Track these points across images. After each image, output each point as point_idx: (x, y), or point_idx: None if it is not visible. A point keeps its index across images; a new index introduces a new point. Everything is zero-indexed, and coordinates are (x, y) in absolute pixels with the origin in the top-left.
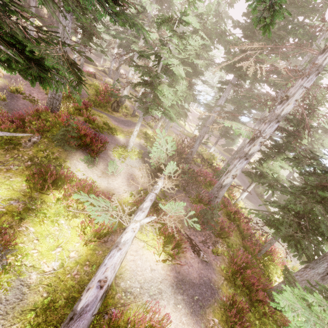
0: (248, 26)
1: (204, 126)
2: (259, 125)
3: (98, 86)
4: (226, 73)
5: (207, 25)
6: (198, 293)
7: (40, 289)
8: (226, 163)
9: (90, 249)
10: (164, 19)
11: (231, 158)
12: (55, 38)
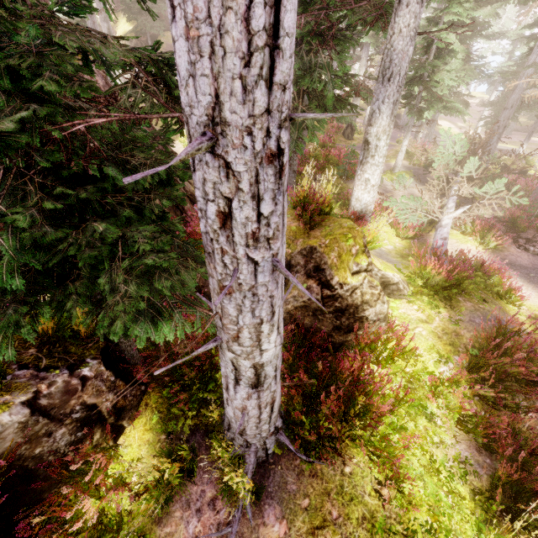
0: None
1: (504, 110)
2: None
3: None
4: None
5: None
6: (534, 273)
7: (393, 254)
8: None
9: (408, 243)
10: None
11: None
12: (347, 74)
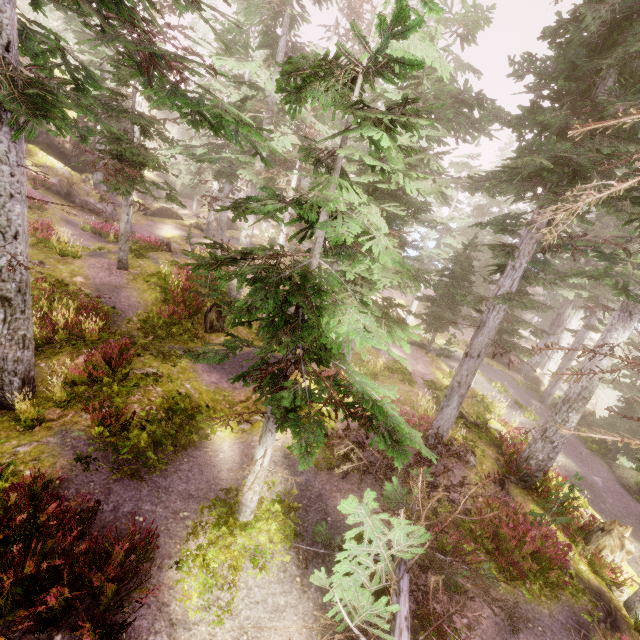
0: (562, 64)
1: (466, 356)
2: (626, 324)
3: (170, 276)
4: (494, 197)
5: (426, 90)
6: None
7: None
8: (539, 436)
9: None
10: (311, 73)
11: (555, 423)
12: None
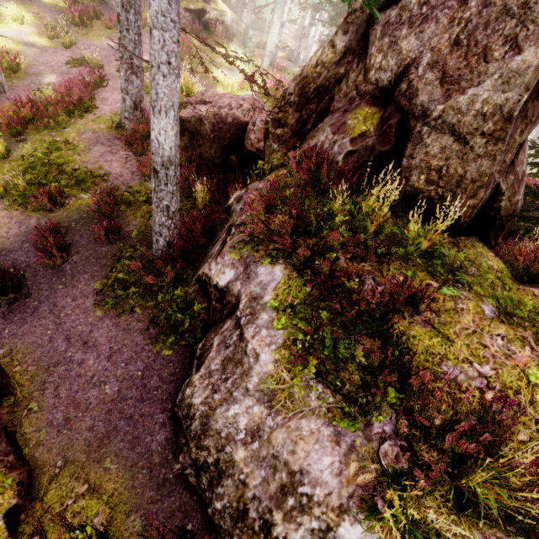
0: None
1: None
2: None
3: None
4: None
5: None
6: None
7: None
8: None
9: None
10: None
11: None
12: None
